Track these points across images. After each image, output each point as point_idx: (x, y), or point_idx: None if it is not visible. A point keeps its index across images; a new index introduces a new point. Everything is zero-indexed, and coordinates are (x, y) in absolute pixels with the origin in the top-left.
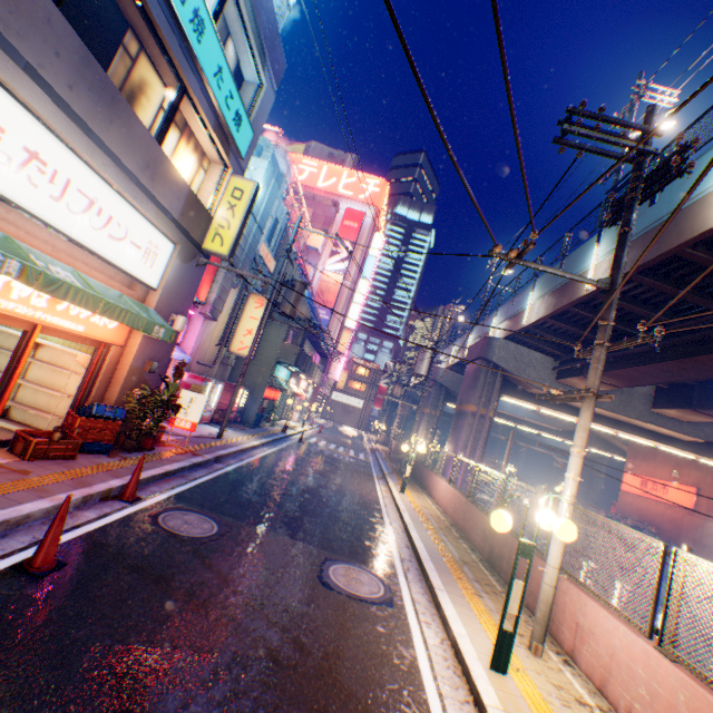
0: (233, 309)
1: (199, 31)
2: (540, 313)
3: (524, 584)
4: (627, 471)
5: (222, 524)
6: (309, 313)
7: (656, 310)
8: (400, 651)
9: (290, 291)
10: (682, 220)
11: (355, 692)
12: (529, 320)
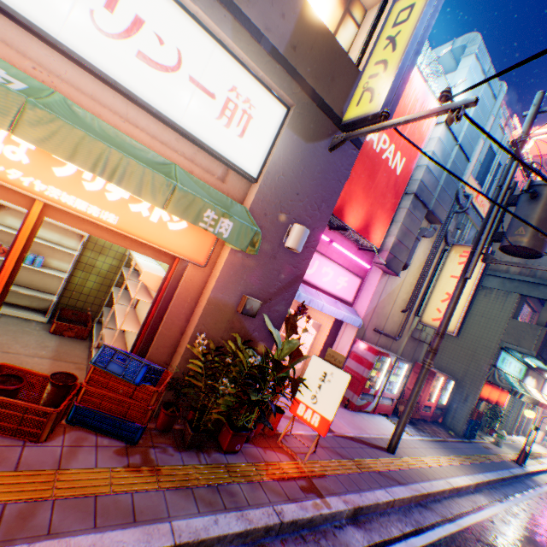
0: (423, 264)
1: None
2: None
3: None
4: None
5: None
6: None
7: None
8: None
9: (524, 206)
10: None
11: None
12: None
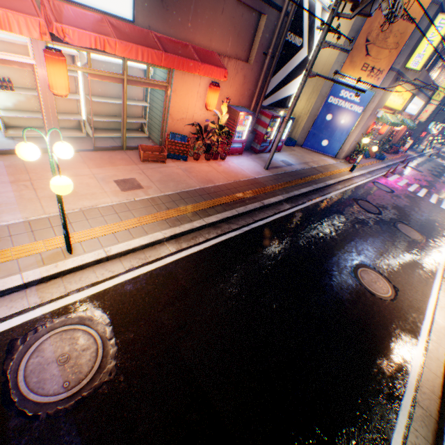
0: None
1: None
2: None
3: None
4: None
5: (419, 171)
6: None
7: None
8: None
9: None
10: None
11: None
12: None
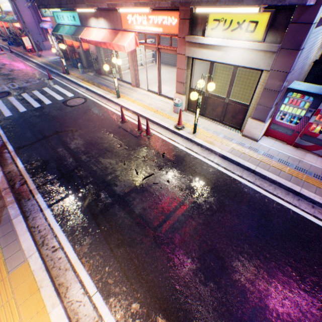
0: None
1: None
2: None
3: None
4: None
5: None
6: None
7: None
8: None
9: None
10: None
11: None
12: None
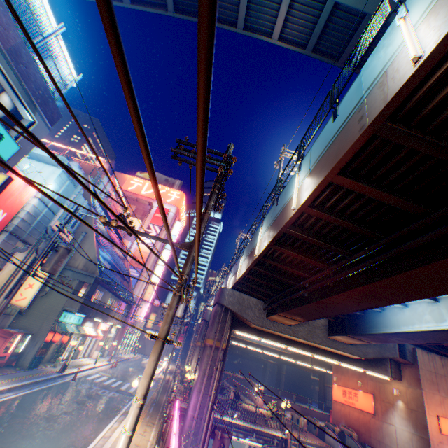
0: (18, 267)
1: None
2: (243, 270)
3: None
4: (334, 383)
5: None
6: (97, 271)
7: (299, 268)
8: None
9: (54, 254)
10: (284, 212)
11: None
12: (239, 275)
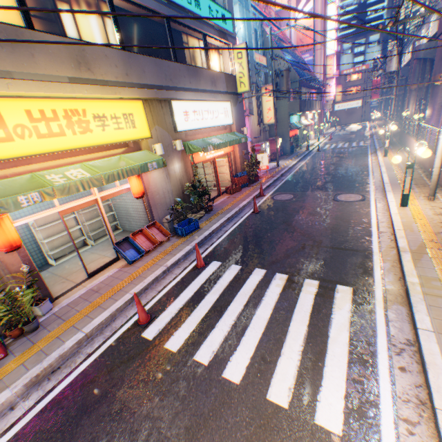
0: (256, 103)
1: (198, 5)
2: None
3: (410, 178)
4: None
5: (293, 195)
6: (296, 76)
7: None
8: (363, 210)
9: (281, 80)
10: None
11: (345, 218)
12: None
